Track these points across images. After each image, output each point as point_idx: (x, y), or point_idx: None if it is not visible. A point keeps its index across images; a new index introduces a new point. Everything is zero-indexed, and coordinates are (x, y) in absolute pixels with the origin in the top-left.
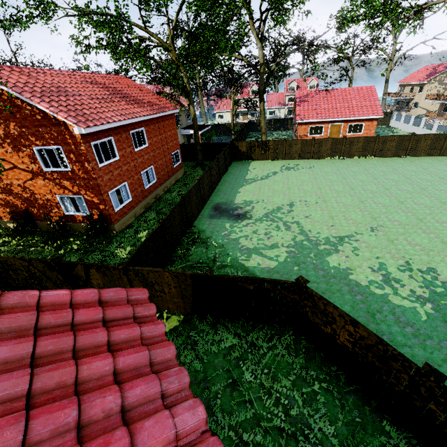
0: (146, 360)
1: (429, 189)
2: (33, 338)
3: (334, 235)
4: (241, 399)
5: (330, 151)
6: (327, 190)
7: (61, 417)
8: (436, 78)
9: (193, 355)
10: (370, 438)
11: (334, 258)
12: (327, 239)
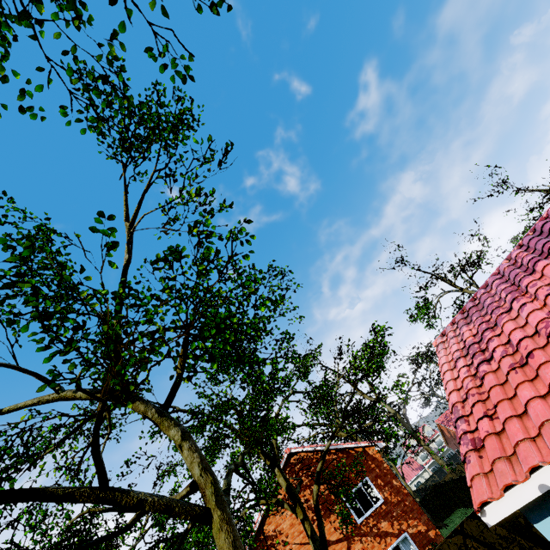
0: None
1: None
2: None
3: None
4: None
5: None
6: None
7: None
8: None
9: None
10: None
11: None
12: None
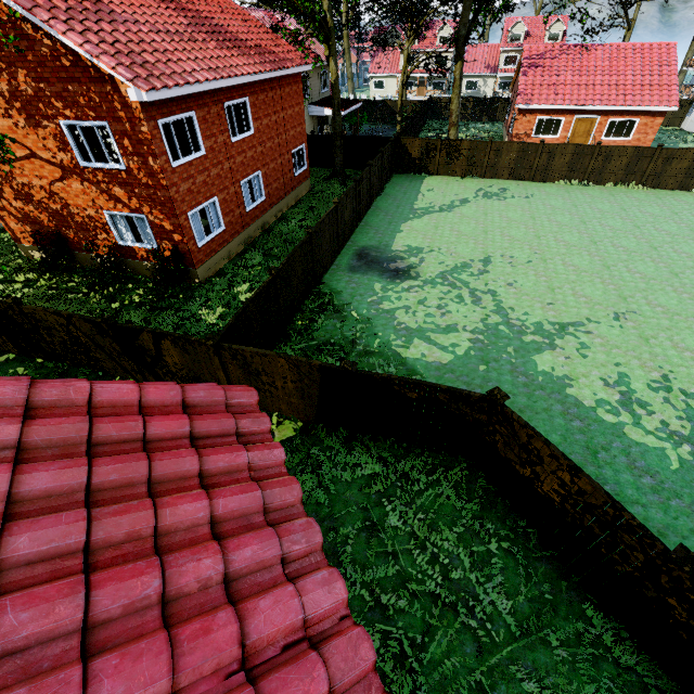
0: (258, 505)
1: None
2: (87, 461)
3: (552, 320)
4: (381, 549)
5: (566, 170)
6: (551, 240)
7: (138, 587)
8: None
9: (314, 481)
10: (562, 622)
11: (547, 357)
12: (538, 326)
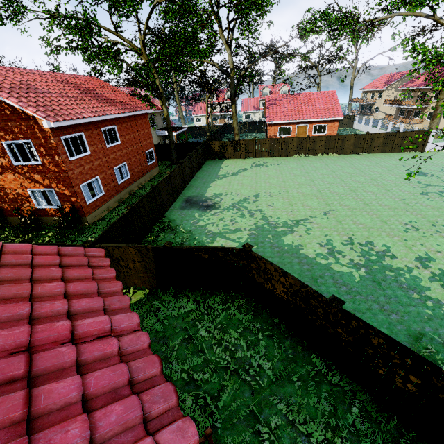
0: (94, 289)
1: (378, 180)
2: None
3: (292, 219)
4: (195, 349)
5: (296, 150)
6: (291, 182)
7: (16, 310)
8: (392, 85)
9: (154, 319)
10: (300, 368)
11: (289, 237)
12: (285, 223)
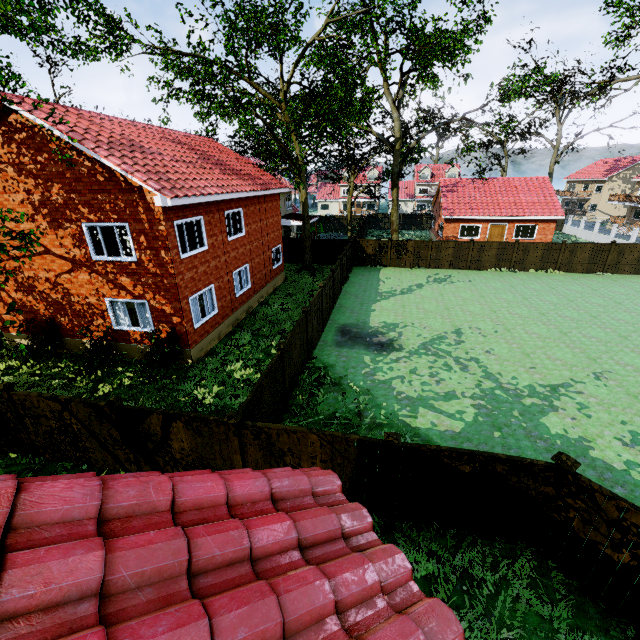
0: None
1: None
2: (202, 607)
3: (541, 383)
4: None
5: (494, 260)
6: (506, 314)
7: None
8: (619, 175)
9: None
10: None
11: (554, 419)
12: (531, 389)
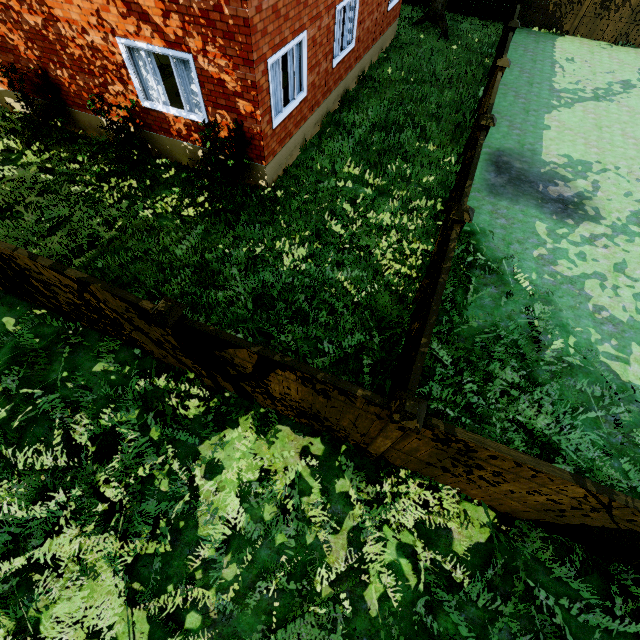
0: None
1: None
2: None
3: None
4: None
5: None
6: None
7: None
8: None
9: None
10: None
11: None
12: None
